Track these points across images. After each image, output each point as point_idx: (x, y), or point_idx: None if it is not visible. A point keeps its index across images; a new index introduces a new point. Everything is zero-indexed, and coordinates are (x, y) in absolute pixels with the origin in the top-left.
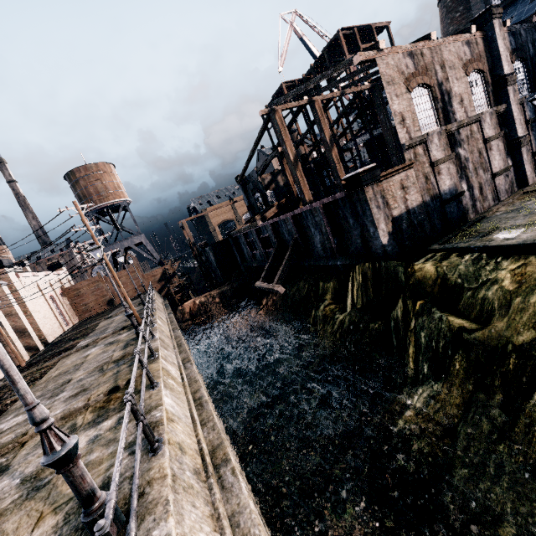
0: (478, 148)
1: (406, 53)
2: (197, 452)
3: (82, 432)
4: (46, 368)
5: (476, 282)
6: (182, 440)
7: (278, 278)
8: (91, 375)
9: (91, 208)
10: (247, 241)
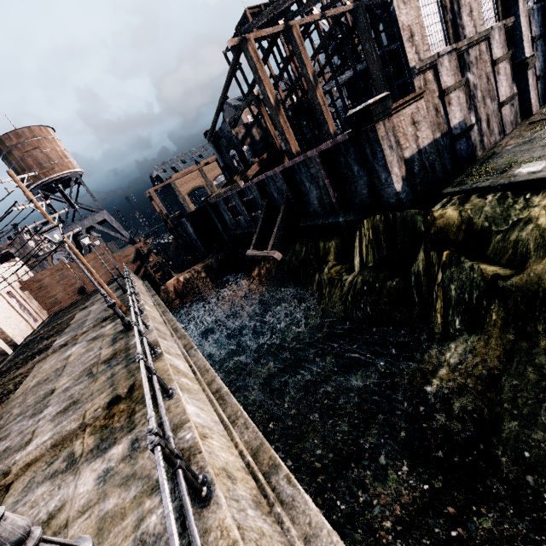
0: (486, 72)
1: None
2: (245, 471)
3: (85, 465)
4: (20, 377)
5: (506, 224)
6: (225, 462)
7: (273, 243)
8: (79, 382)
9: (35, 185)
10: (228, 207)
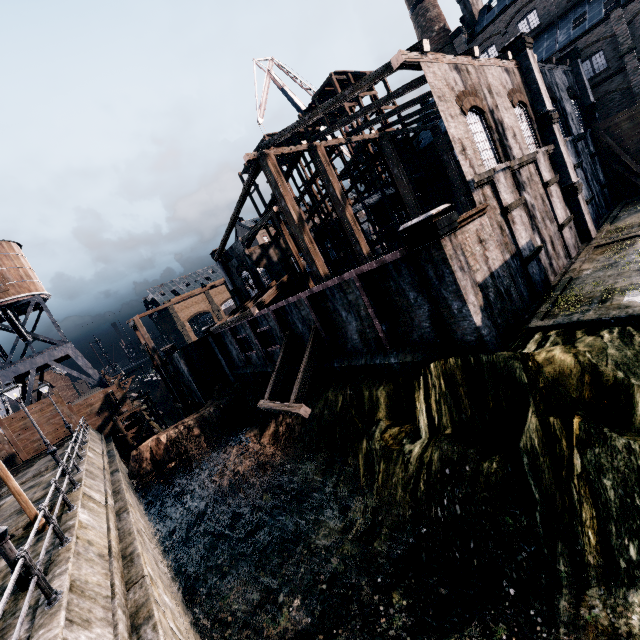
0: (540, 194)
1: (452, 65)
2: None
3: None
4: None
5: None
6: None
7: (297, 393)
8: None
9: None
10: (236, 339)
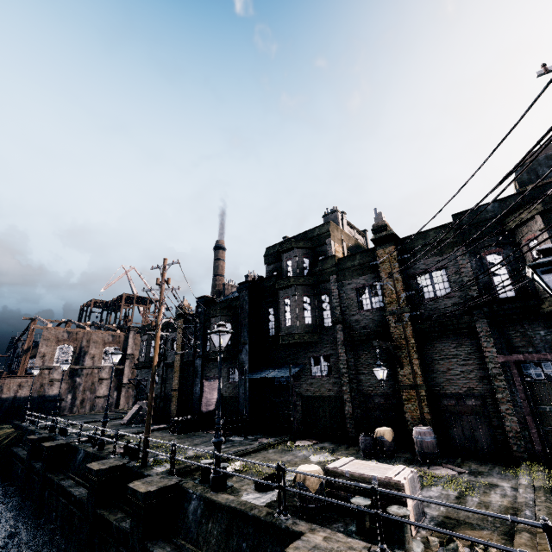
0: (93, 381)
1: (67, 331)
2: None
3: None
4: None
5: None
6: None
7: None
8: None
9: None
10: None
